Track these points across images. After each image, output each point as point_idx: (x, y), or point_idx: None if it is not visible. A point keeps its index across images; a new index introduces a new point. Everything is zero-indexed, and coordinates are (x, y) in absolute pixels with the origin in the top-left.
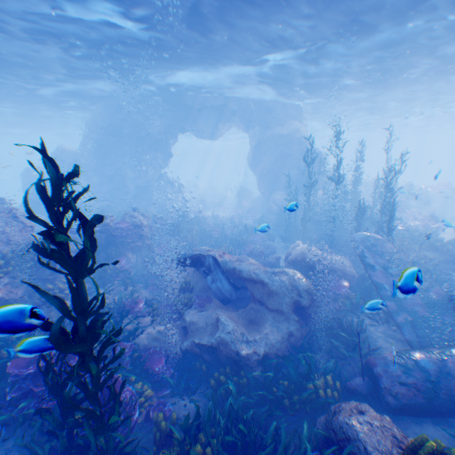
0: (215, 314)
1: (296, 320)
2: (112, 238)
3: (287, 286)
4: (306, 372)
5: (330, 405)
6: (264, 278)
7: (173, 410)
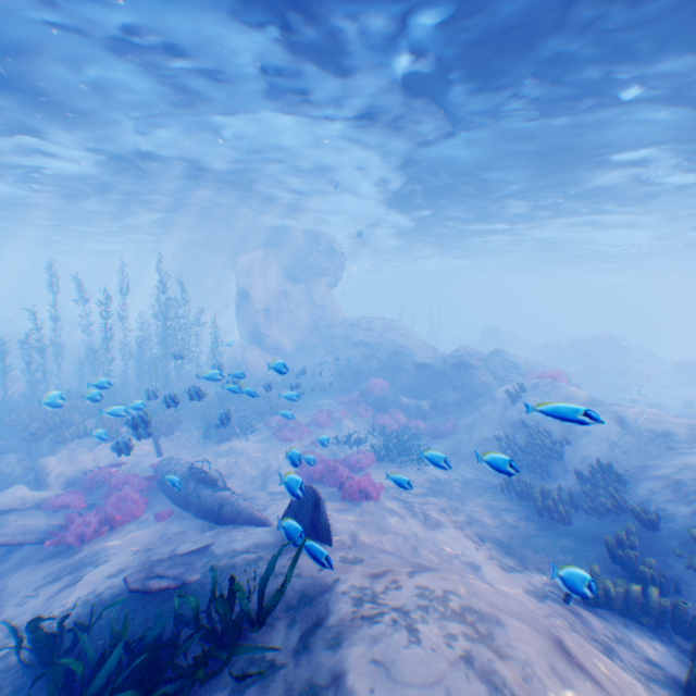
0: None
1: None
2: None
3: None
4: None
5: None
6: None
7: None
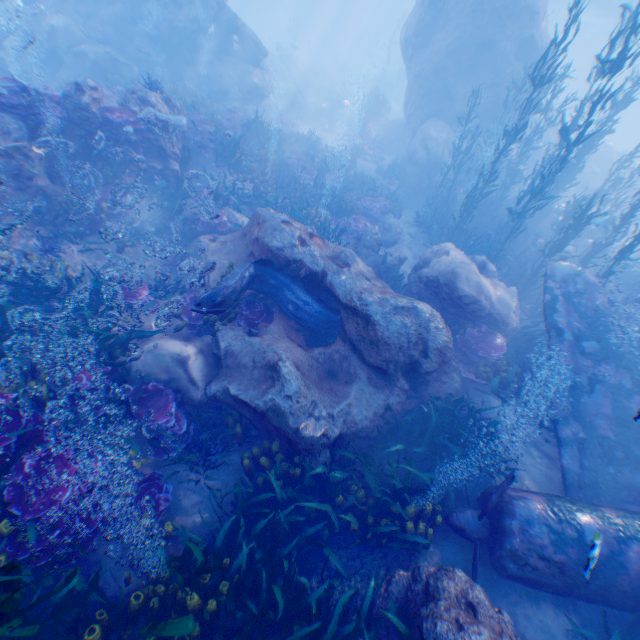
0: (273, 354)
1: (403, 391)
2: (95, 142)
3: (411, 339)
4: (398, 490)
5: (424, 569)
6: (375, 314)
7: (174, 492)
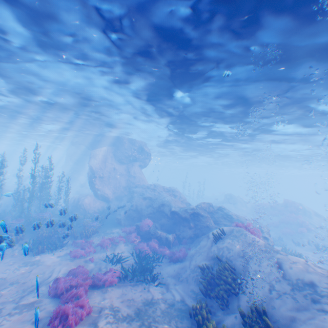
0: None
1: None
2: None
3: None
4: None
5: None
6: None
7: None
